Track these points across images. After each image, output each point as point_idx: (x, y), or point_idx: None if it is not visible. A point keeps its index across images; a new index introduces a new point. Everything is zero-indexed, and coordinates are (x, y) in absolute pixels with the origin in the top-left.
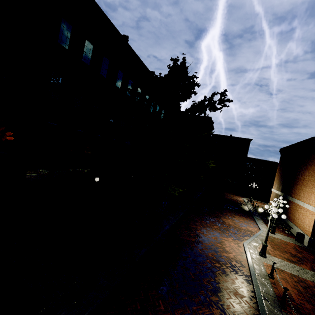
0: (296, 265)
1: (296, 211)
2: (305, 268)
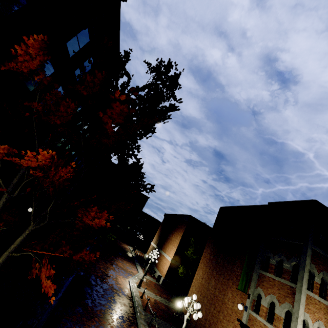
0: (154, 293)
1: (161, 261)
2: (157, 295)
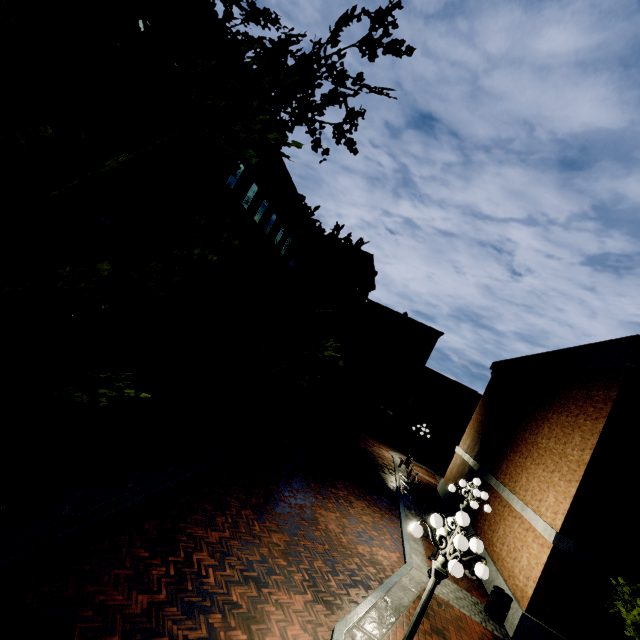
0: None
1: (501, 521)
2: None
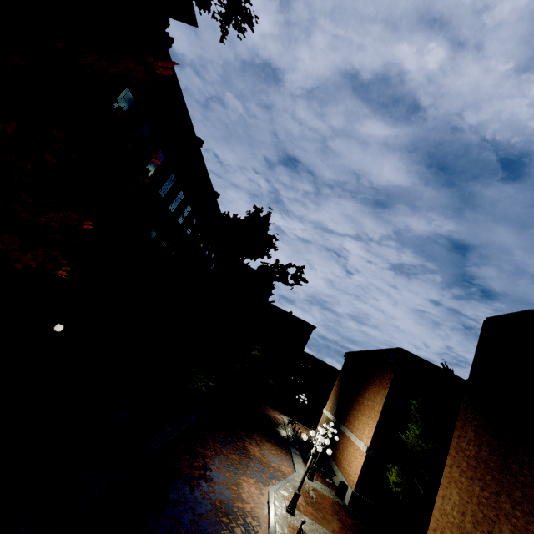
0: (329, 530)
1: (345, 449)
2: None
